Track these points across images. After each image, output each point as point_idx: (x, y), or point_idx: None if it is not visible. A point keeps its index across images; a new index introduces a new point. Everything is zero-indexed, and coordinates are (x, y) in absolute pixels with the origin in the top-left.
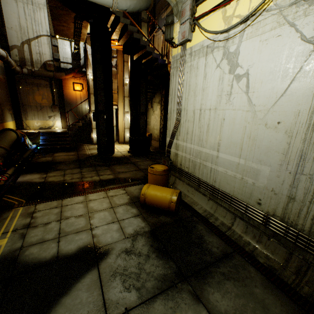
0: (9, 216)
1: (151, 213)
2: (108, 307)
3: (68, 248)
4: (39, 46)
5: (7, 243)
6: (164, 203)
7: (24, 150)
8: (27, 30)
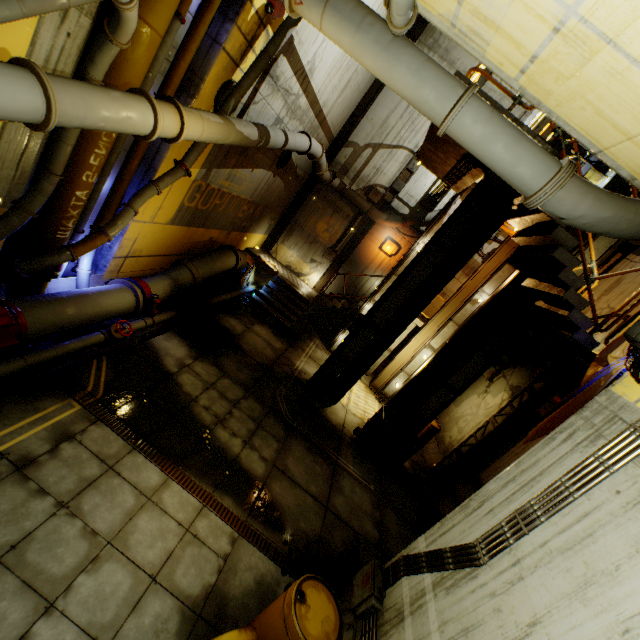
0: (45, 410)
1: None
2: None
3: None
4: (386, 159)
5: None
6: None
7: (234, 285)
8: (390, 131)
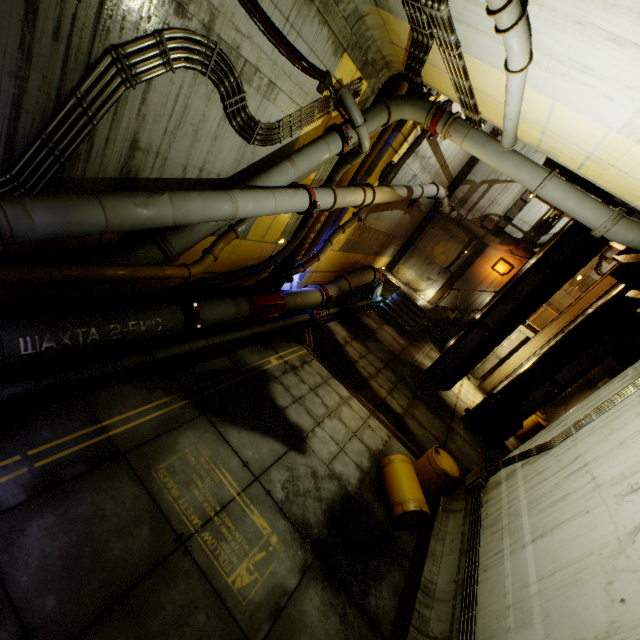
0: (294, 348)
1: (375, 487)
2: (265, 474)
3: (292, 414)
4: (501, 192)
5: (275, 365)
6: (394, 495)
7: (366, 296)
8: None
